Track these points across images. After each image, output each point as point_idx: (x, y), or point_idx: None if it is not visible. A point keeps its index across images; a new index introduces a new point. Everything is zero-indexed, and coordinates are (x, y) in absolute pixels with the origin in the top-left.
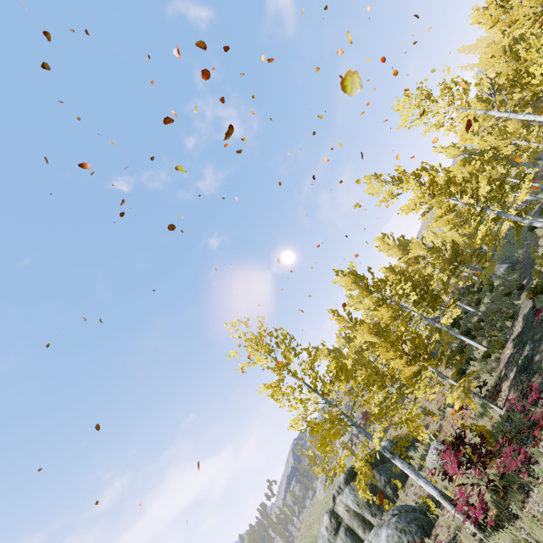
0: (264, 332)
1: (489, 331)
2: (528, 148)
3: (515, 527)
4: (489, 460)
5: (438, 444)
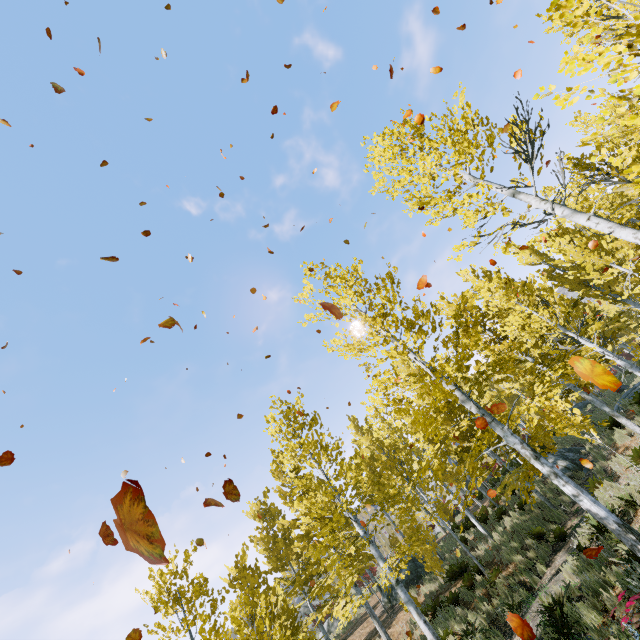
0: None
1: (478, 606)
2: (639, 281)
3: None
4: None
5: None
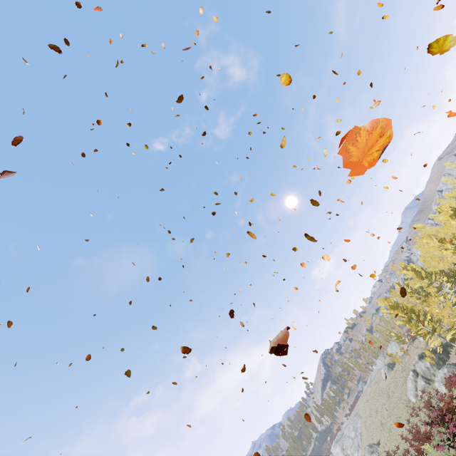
0: (391, 303)
1: None
2: None
3: None
4: None
5: None
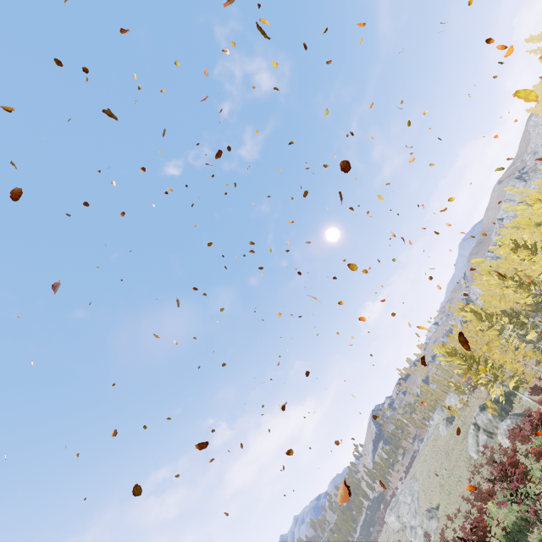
0: (449, 349)
1: None
2: None
3: None
4: None
5: (528, 392)
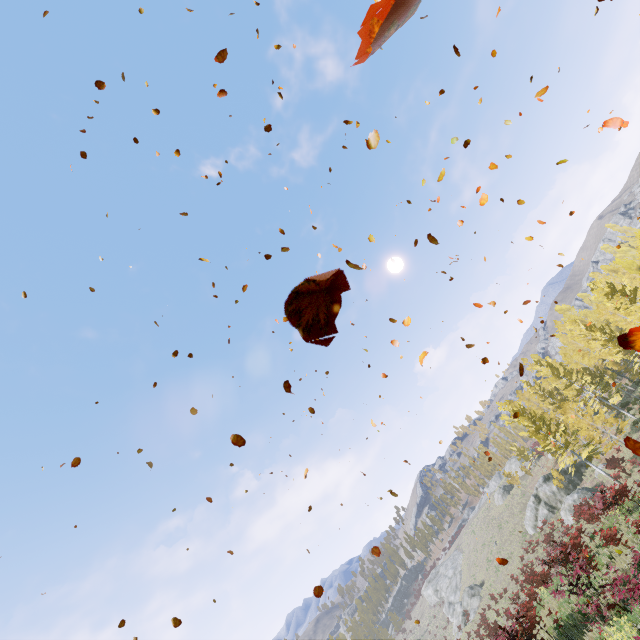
0: (516, 408)
1: (639, 407)
2: None
3: (630, 478)
4: (627, 467)
5: (602, 464)
